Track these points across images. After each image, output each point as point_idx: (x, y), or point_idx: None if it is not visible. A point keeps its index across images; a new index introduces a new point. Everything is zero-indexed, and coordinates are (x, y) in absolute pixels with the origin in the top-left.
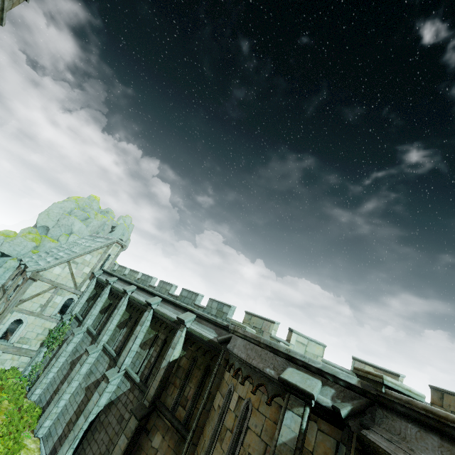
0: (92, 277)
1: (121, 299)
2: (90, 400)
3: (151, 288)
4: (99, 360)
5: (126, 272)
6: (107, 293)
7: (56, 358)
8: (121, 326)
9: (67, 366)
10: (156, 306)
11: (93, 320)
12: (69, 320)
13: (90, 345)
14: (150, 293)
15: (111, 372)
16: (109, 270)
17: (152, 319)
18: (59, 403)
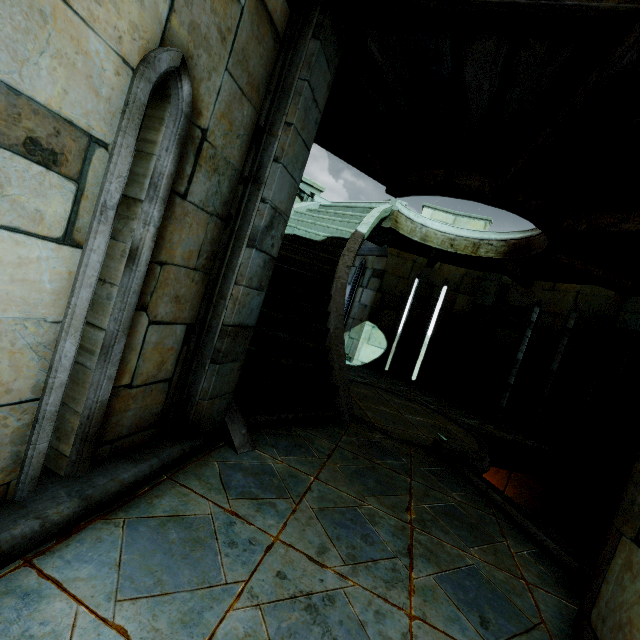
0: None
1: None
2: None
3: None
4: None
5: None
6: None
7: None
8: None
9: None
10: None
11: None
12: None
13: None
14: None
15: None
16: None
17: None
18: None
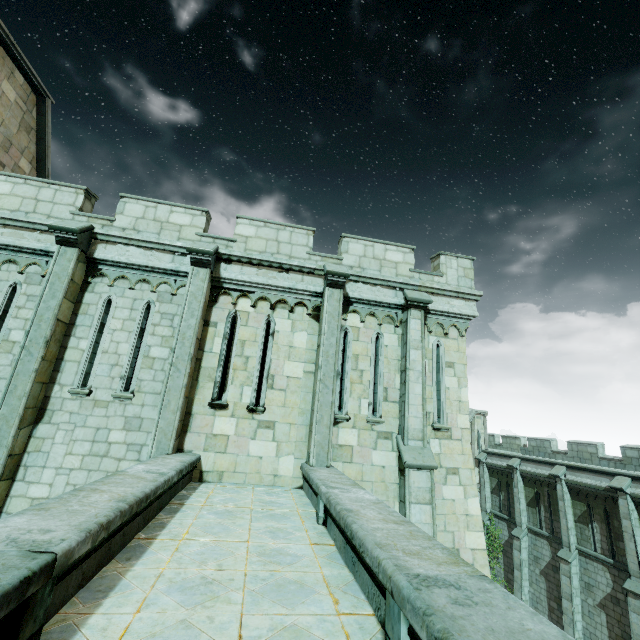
0: (477, 463)
1: (556, 487)
2: (630, 623)
3: (559, 455)
4: (586, 568)
5: (496, 441)
6: (520, 481)
7: (518, 570)
8: (585, 521)
9: (539, 578)
10: (629, 489)
11: (526, 517)
12: (488, 520)
13: (559, 551)
14: (599, 473)
15: (632, 585)
16: (487, 449)
17: (636, 507)
18: (575, 626)
